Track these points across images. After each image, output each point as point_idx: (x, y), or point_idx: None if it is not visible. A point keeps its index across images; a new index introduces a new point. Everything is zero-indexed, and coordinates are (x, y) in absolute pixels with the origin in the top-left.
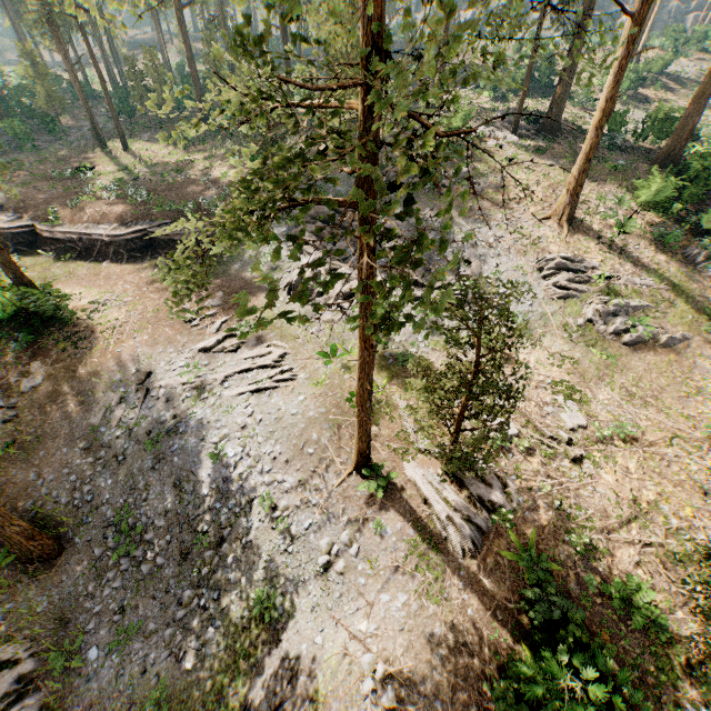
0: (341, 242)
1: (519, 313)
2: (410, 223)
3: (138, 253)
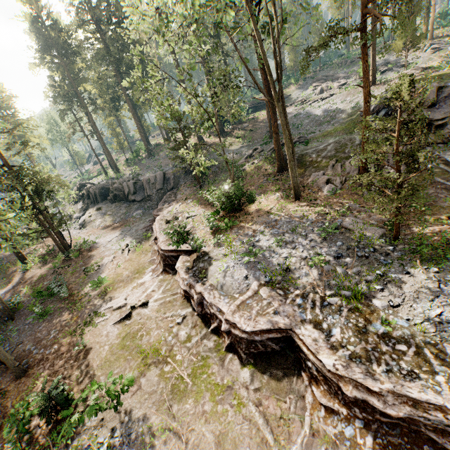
0: (331, 81)
1: (417, 61)
2: (357, 68)
3: (252, 113)
